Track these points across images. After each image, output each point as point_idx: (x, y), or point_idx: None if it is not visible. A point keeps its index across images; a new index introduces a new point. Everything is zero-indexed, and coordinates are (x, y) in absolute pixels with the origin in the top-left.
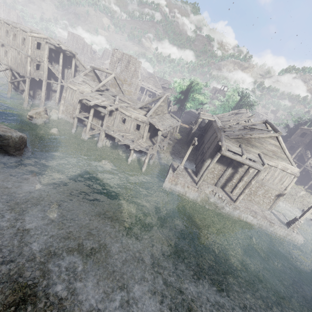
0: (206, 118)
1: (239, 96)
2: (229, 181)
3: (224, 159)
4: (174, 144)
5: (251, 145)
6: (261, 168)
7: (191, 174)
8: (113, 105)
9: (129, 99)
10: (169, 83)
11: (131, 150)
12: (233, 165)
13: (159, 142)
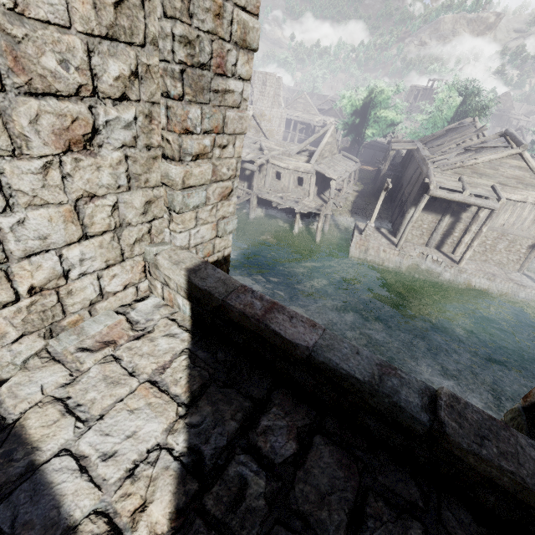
0: (402, 147)
1: (460, 97)
2: (448, 236)
3: (435, 204)
4: (354, 199)
5: (479, 174)
6: (496, 205)
7: (387, 235)
8: (261, 157)
9: (277, 143)
10: (330, 100)
11: (297, 215)
12: (452, 210)
13: (333, 197)
